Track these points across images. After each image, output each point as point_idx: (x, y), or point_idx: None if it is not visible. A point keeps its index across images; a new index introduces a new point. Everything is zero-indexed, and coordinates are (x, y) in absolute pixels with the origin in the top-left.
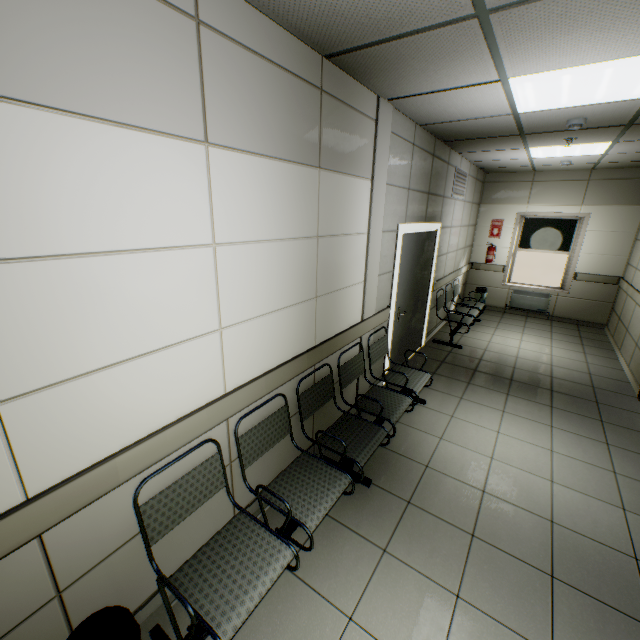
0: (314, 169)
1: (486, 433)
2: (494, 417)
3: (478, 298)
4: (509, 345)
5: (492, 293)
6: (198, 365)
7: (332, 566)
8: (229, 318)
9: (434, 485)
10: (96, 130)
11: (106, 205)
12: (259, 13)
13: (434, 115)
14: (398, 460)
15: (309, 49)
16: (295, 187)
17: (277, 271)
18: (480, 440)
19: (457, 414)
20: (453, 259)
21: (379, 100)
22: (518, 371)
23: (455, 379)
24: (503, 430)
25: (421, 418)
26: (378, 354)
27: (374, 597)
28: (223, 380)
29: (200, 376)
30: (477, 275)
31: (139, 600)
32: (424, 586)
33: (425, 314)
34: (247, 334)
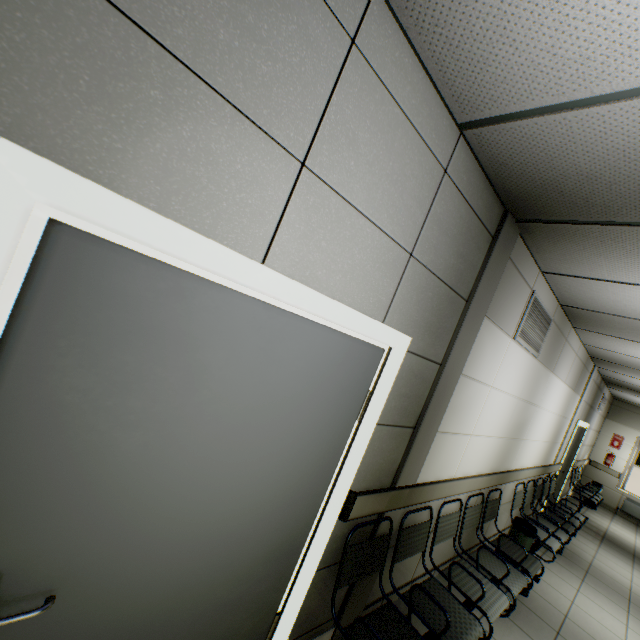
0: (572, 391)
1: (623, 570)
2: (626, 566)
3: (593, 490)
4: (626, 535)
5: (605, 491)
6: (533, 451)
7: (558, 571)
8: (542, 438)
9: (598, 573)
10: (557, 380)
11: (550, 397)
12: (584, 348)
13: (614, 376)
14: (571, 552)
15: (587, 354)
16: (567, 397)
17: (553, 426)
18: (620, 570)
19: (599, 552)
20: (583, 450)
21: (594, 366)
22: (638, 553)
23: (590, 534)
24: (635, 574)
25: (575, 542)
26: (551, 488)
27: (585, 590)
28: (531, 461)
29: (531, 455)
30: (593, 471)
31: (490, 533)
32: (609, 600)
33: (564, 480)
34: (540, 447)
